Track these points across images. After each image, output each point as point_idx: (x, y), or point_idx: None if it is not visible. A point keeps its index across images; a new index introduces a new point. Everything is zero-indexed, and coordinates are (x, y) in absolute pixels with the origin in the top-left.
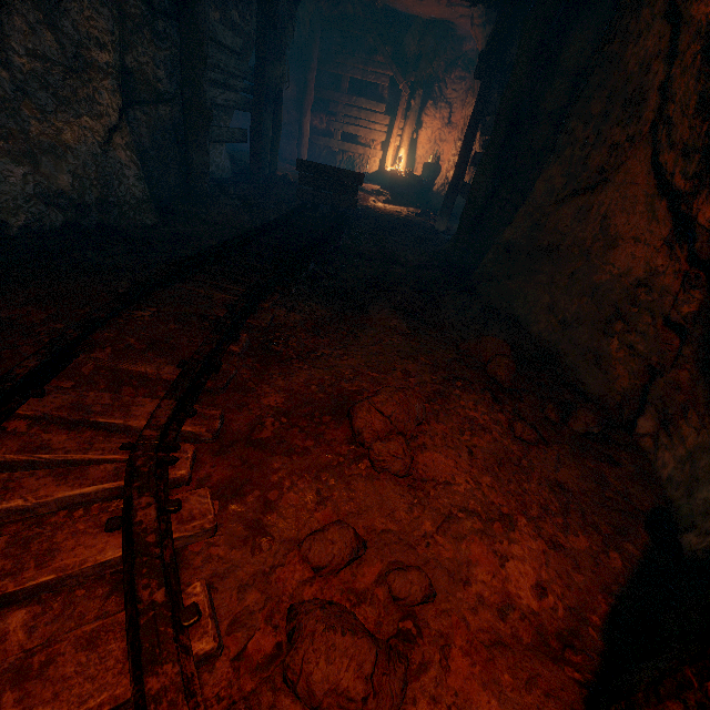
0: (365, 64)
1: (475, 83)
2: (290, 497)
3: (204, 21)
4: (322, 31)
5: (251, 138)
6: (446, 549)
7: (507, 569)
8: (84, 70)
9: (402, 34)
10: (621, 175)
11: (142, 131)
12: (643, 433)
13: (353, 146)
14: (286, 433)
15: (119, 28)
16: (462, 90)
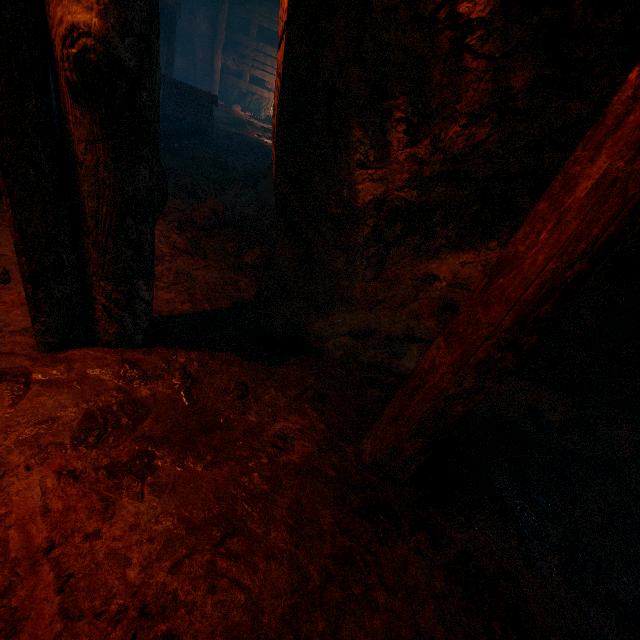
0: (272, 14)
1: None
2: None
3: None
4: None
5: None
6: None
7: None
8: None
9: None
10: None
11: None
12: None
13: (259, 90)
14: None
15: None
16: None
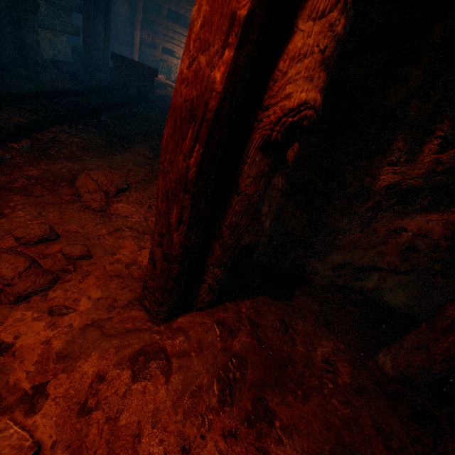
0: (178, 0)
1: None
2: (19, 214)
3: None
4: None
5: (83, 33)
6: (110, 242)
7: (144, 253)
8: None
9: None
10: None
11: None
12: (264, 214)
13: (170, 58)
14: (32, 187)
15: None
16: None
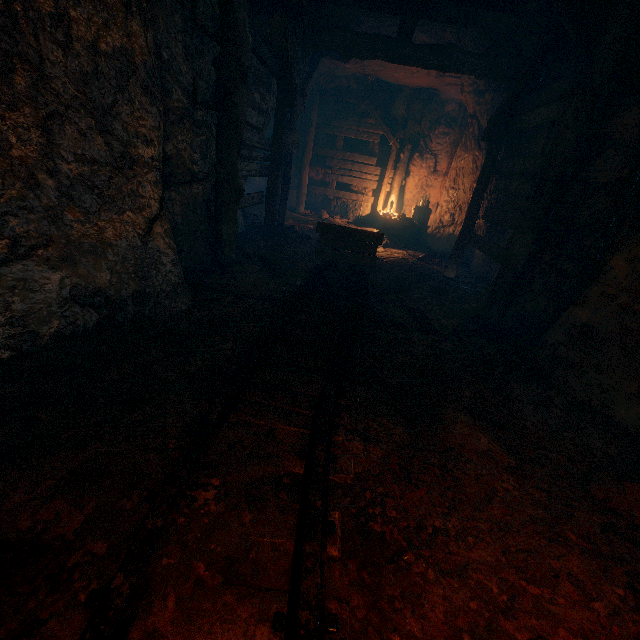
0: (358, 126)
1: (467, 140)
2: None
3: (242, 109)
4: (319, 101)
5: (266, 199)
6: None
7: None
8: (130, 167)
9: (391, 101)
10: None
11: (175, 209)
12: None
13: (347, 194)
14: None
15: (163, 122)
16: (446, 143)
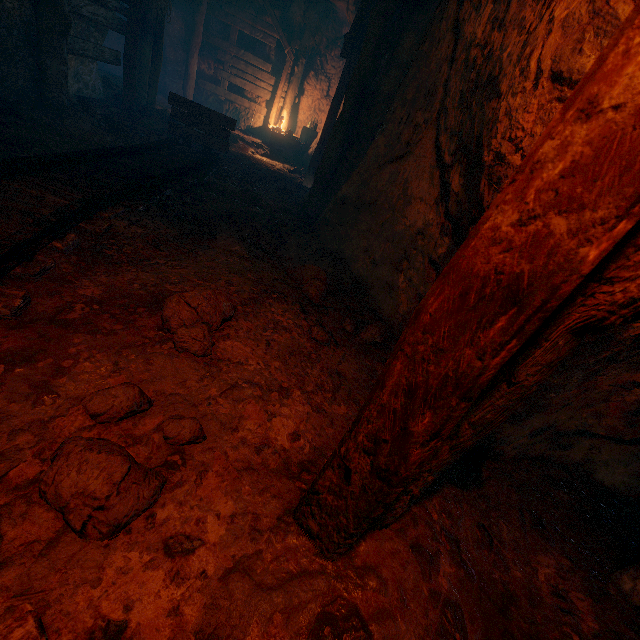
0: (254, 21)
1: None
2: (86, 366)
3: None
4: None
5: (124, 62)
6: (225, 408)
7: (274, 423)
8: None
9: (289, 2)
10: (418, 150)
11: None
12: None
13: (239, 99)
14: (96, 317)
15: None
16: (339, 68)
